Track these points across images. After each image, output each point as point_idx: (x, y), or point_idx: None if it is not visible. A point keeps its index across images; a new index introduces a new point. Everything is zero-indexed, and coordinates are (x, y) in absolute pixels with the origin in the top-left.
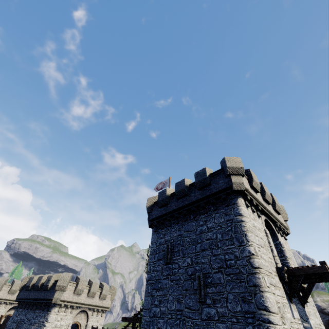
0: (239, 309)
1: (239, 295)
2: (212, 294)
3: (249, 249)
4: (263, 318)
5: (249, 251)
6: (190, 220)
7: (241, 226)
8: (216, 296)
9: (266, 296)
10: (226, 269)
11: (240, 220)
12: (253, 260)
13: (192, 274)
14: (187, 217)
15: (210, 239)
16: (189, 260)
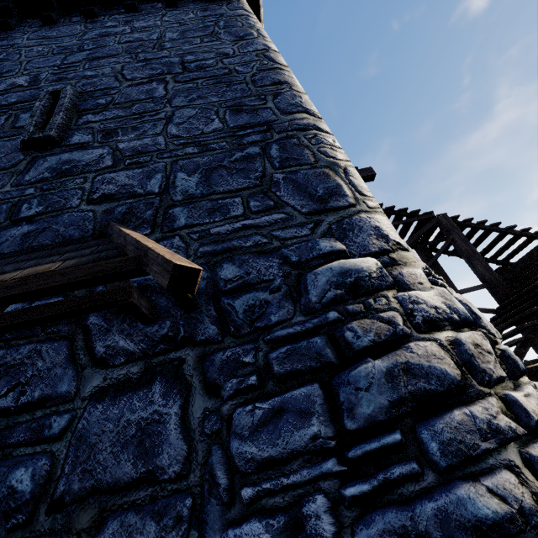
0: (217, 126)
1: (222, 104)
2: (105, 122)
3: (266, 43)
4: (301, 124)
5: (266, 45)
6: (69, 23)
7: (249, 19)
8: (124, 122)
9: (308, 99)
10: (182, 74)
11: (247, 14)
12: (275, 56)
13: (20, 101)
14: (58, 19)
15: (136, 40)
16: (25, 78)
